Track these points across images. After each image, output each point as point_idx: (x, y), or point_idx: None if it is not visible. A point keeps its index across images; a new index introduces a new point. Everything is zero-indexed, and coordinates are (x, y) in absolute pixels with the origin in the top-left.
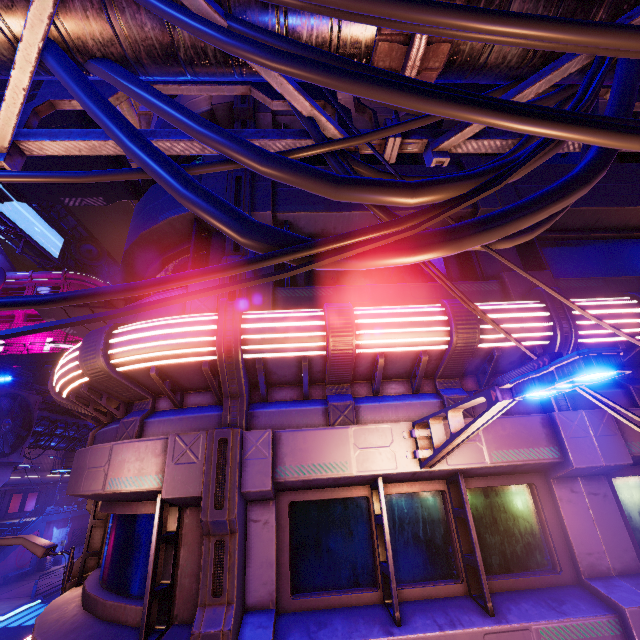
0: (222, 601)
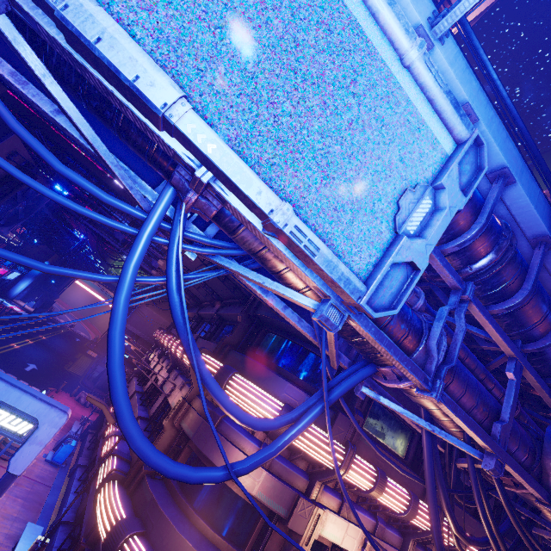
0: None
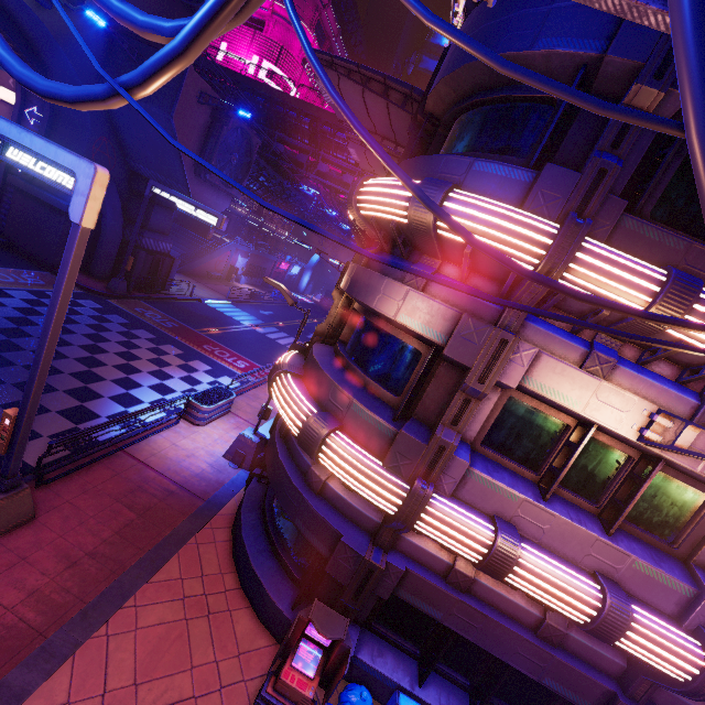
0: (455, 429)
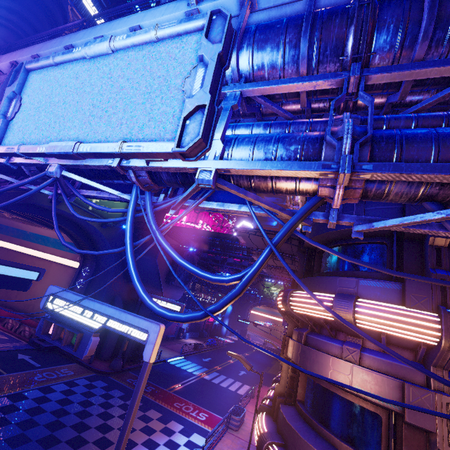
0: None
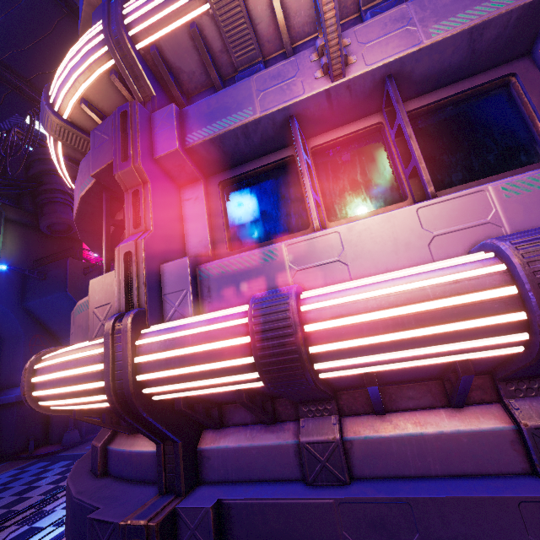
0: (141, 230)
